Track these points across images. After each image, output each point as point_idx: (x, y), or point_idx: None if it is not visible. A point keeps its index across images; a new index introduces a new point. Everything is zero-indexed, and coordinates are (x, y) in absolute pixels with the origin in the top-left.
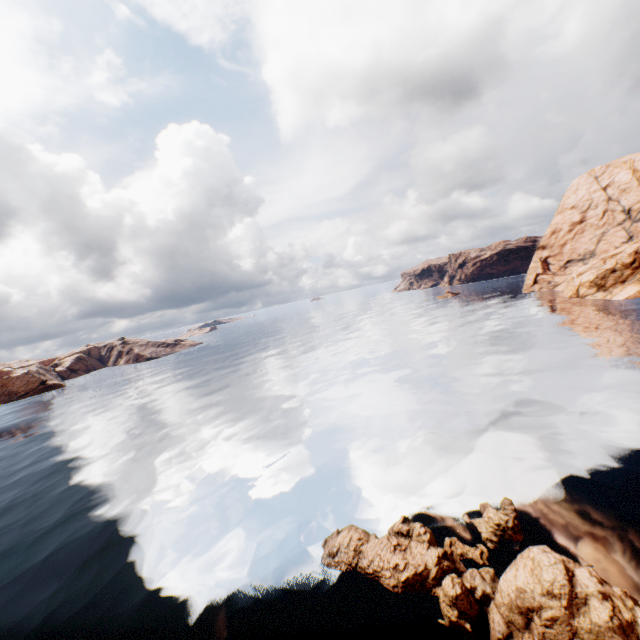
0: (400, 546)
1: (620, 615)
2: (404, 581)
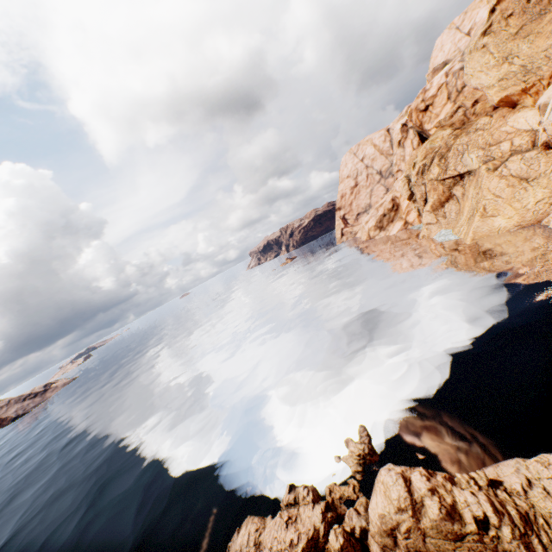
0: (291, 519)
1: (445, 502)
2: None
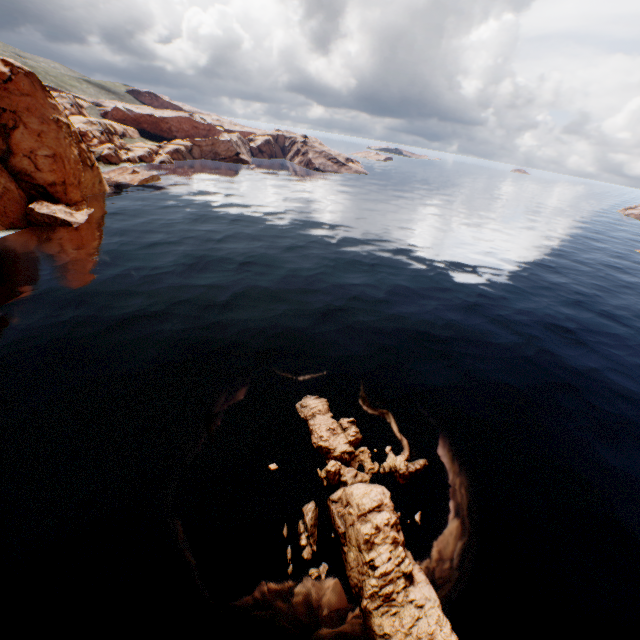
0: (333, 430)
1: (373, 538)
2: (319, 445)
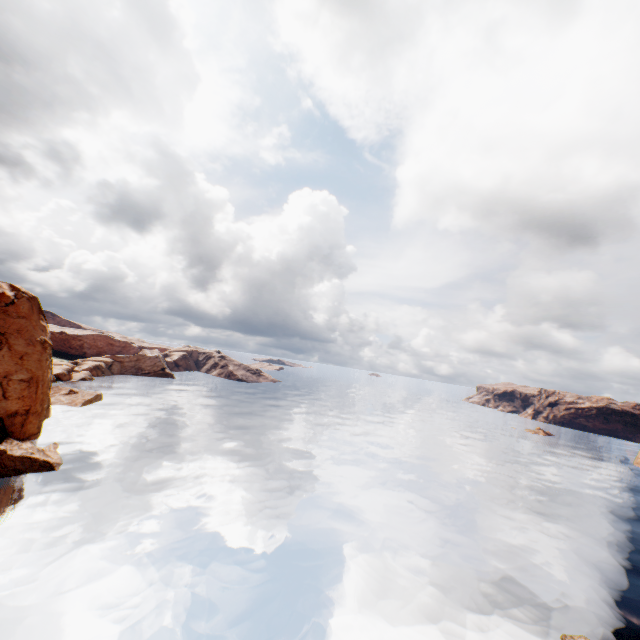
0: None
1: None
2: None
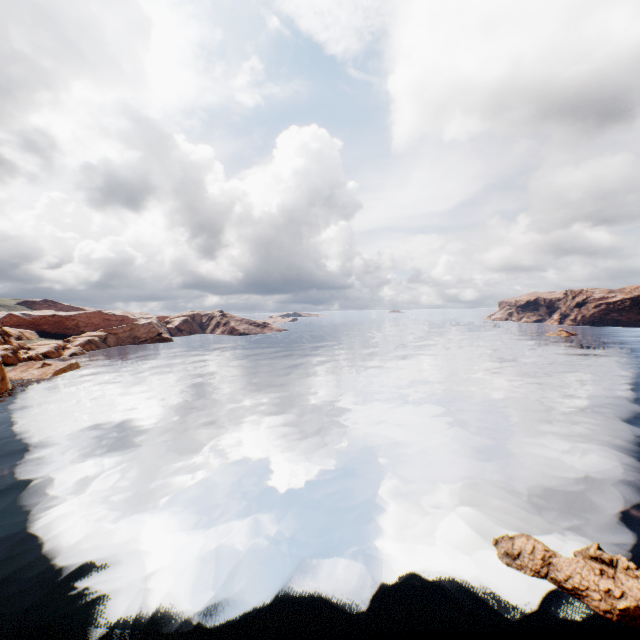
0: (606, 572)
1: None
2: (621, 610)
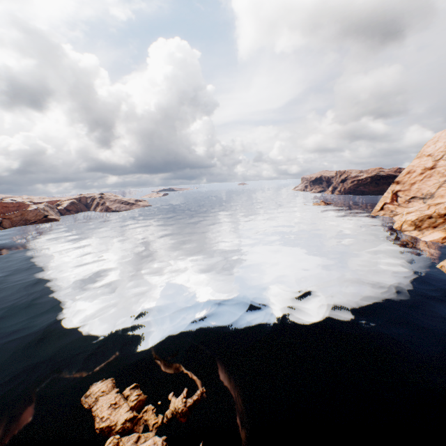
0: (115, 405)
1: None
2: (101, 428)
